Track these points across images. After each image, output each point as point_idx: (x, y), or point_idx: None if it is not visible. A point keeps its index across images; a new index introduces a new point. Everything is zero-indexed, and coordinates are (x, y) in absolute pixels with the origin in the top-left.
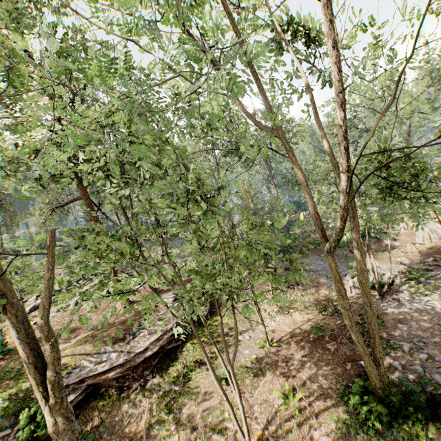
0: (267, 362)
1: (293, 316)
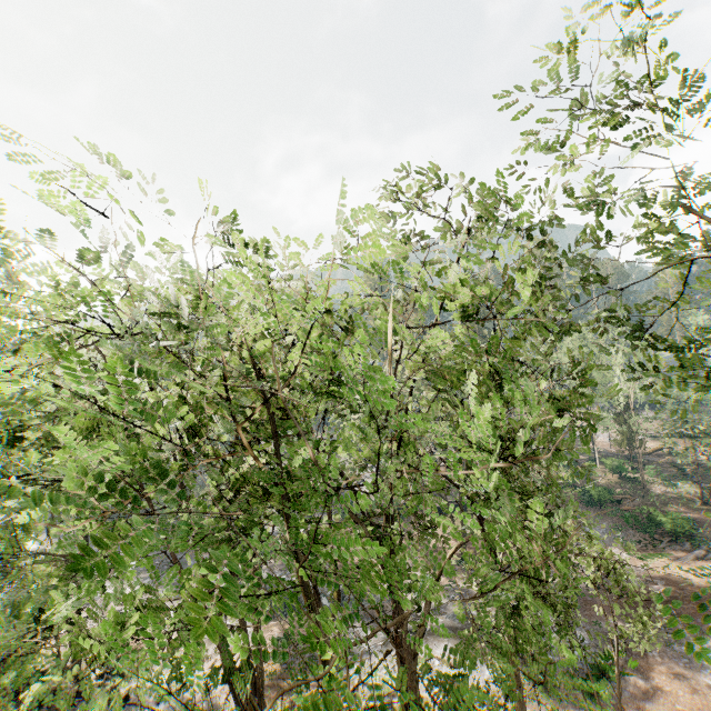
0: None
1: None
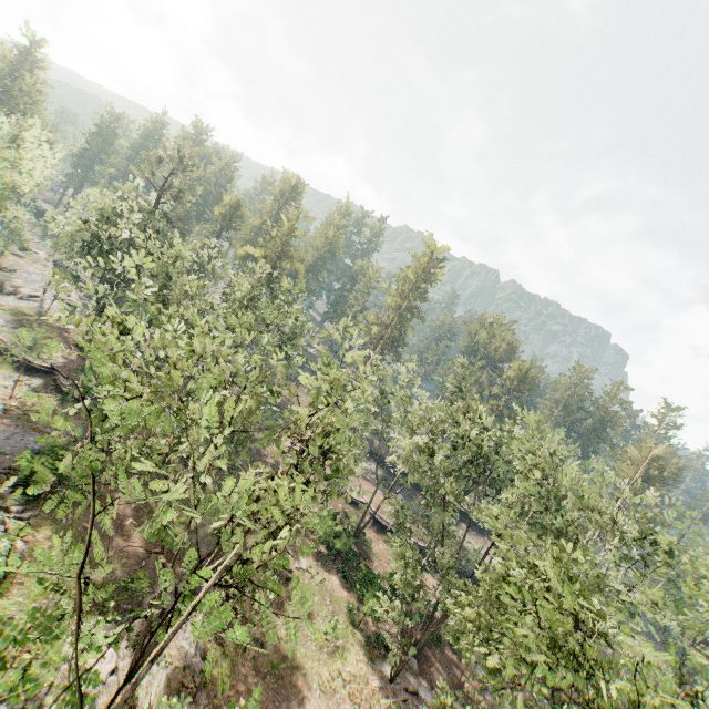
0: None
1: None
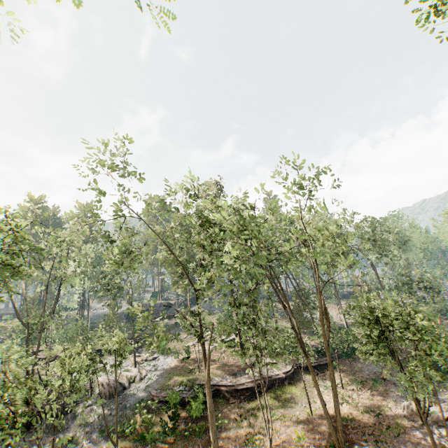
0: (303, 421)
1: (342, 407)
